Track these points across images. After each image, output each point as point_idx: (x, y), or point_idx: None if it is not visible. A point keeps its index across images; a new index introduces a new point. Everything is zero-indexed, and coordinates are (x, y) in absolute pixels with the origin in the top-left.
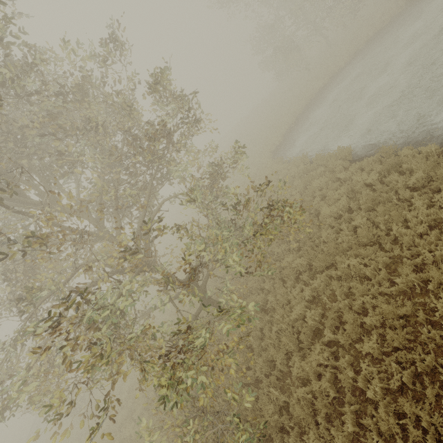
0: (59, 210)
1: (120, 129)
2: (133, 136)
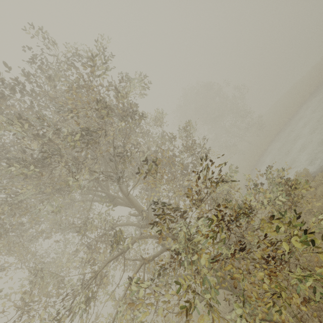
0: (124, 203)
1: (170, 151)
2: (176, 156)
